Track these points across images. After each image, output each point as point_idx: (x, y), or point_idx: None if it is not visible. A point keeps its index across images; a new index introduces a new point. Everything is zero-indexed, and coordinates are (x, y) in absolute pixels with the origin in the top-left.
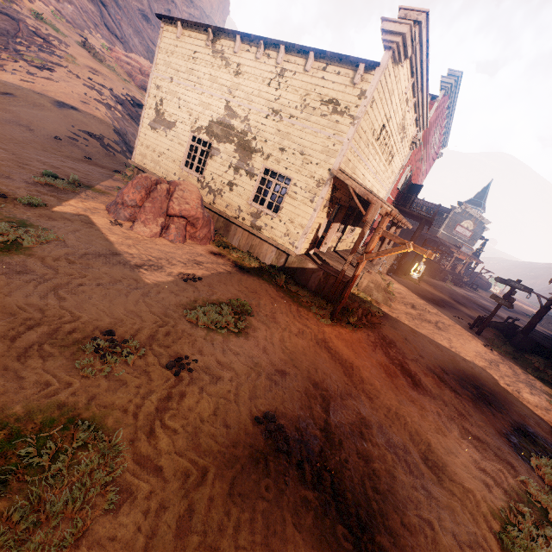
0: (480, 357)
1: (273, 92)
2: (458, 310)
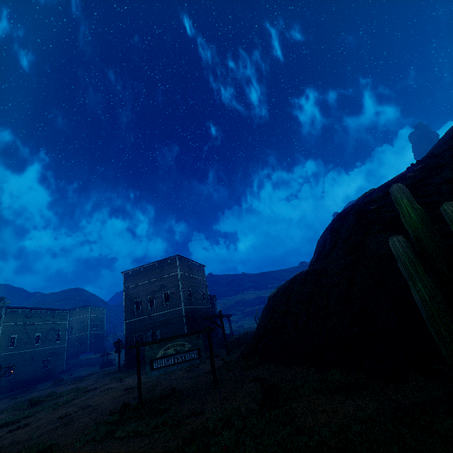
0: None
1: None
2: None
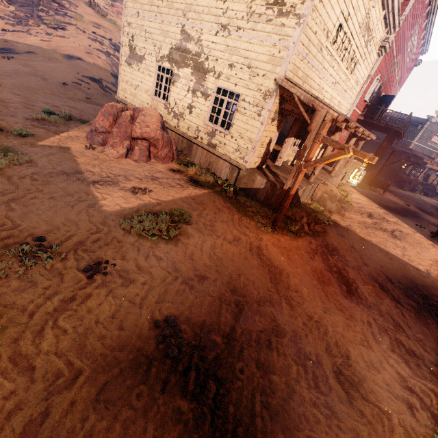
0: (437, 266)
1: (221, 6)
2: (422, 218)
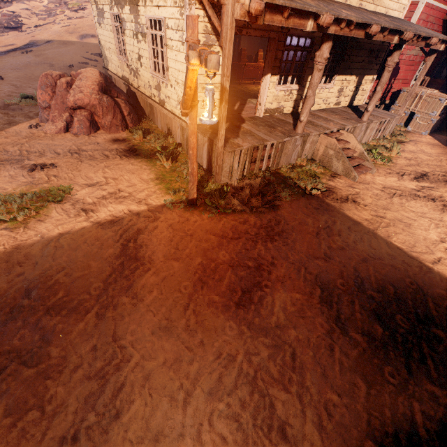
0: None
1: None
2: None
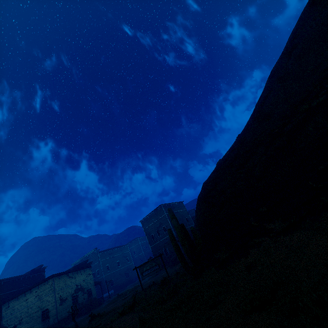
0: None
1: (82, 277)
2: None
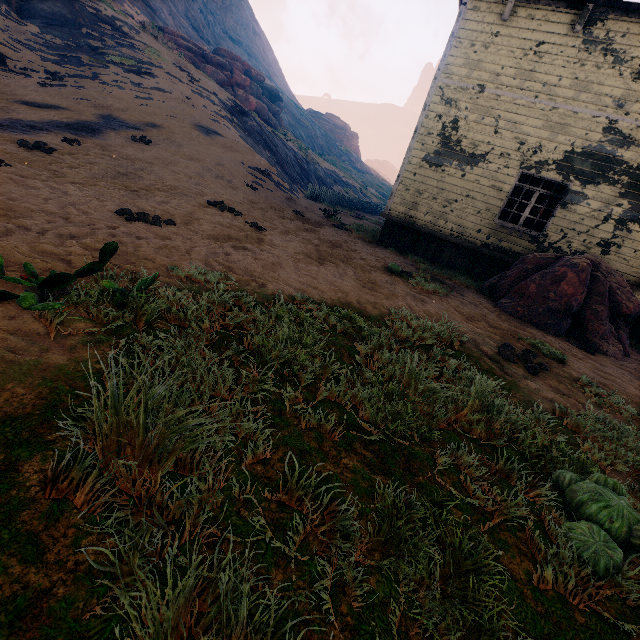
0: None
1: None
2: None
